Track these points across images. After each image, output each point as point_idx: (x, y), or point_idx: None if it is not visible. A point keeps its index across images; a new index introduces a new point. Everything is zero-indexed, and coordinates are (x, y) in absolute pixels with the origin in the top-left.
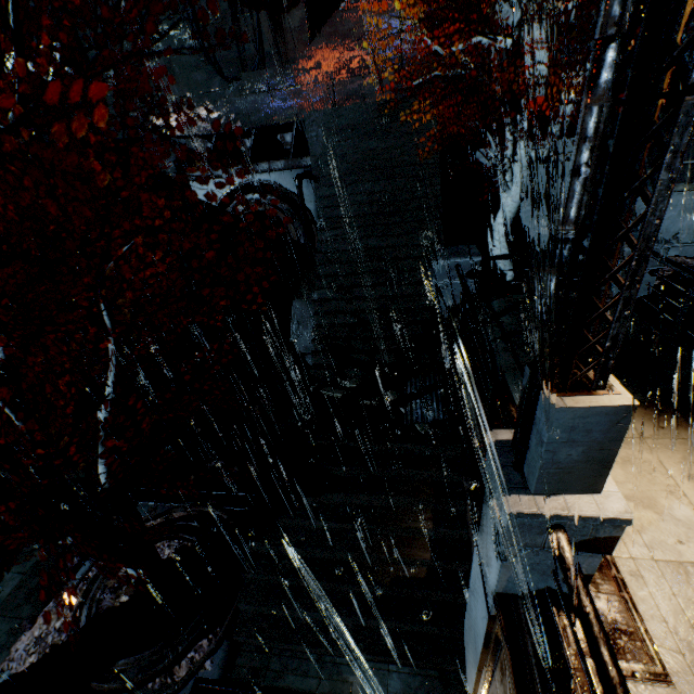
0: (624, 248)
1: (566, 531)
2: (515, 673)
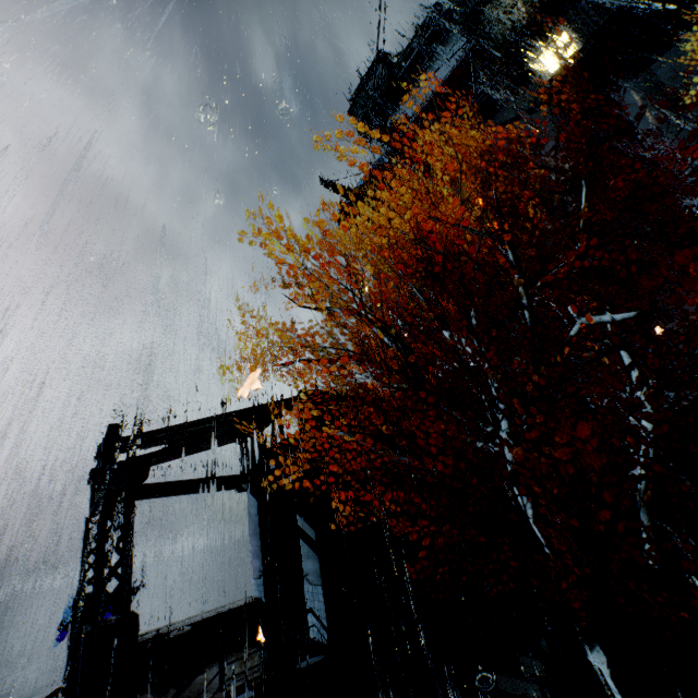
0: None
1: None
2: None
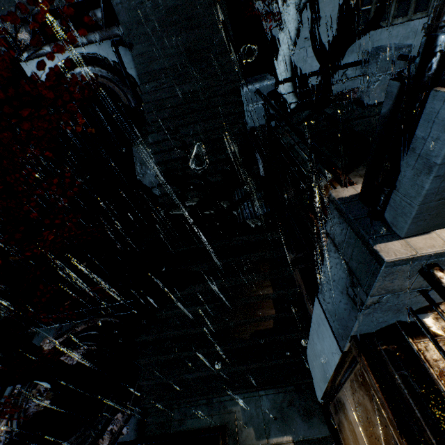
0: (380, 55)
1: (442, 268)
2: (389, 406)
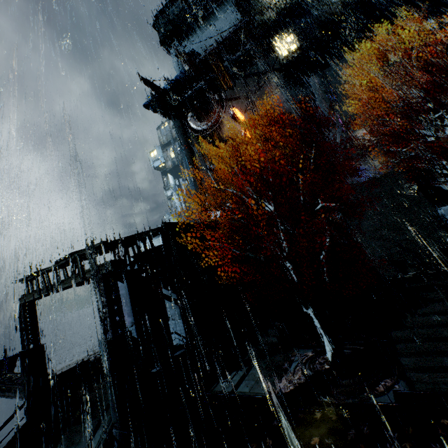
0: None
1: None
2: None
